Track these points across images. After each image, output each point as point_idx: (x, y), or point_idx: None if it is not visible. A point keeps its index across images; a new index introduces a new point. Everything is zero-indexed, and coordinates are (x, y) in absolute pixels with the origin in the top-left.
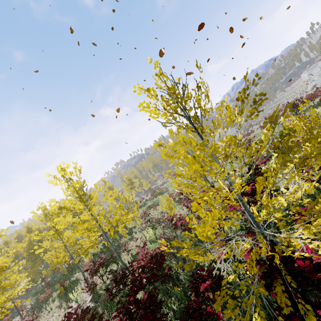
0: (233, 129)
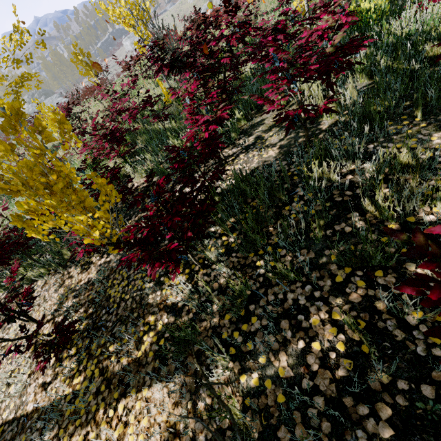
0: (54, 98)
